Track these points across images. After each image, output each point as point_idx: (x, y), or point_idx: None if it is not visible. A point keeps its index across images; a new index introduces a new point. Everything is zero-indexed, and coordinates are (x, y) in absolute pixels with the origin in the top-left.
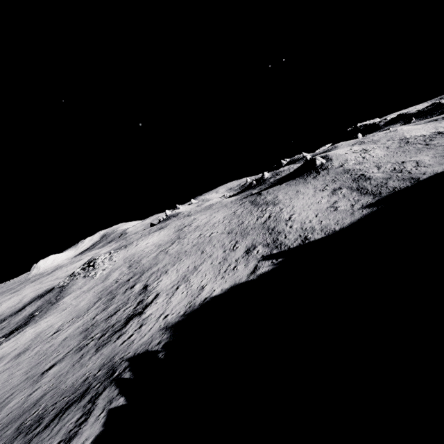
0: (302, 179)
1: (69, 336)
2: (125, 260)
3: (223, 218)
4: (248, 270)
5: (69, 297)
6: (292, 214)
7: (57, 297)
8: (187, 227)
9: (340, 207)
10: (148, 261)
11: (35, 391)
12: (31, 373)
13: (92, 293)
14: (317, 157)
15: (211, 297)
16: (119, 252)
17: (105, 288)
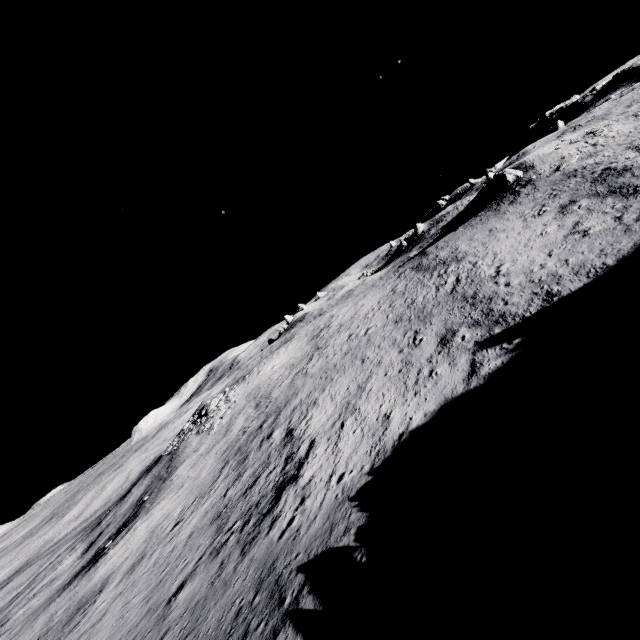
0: (491, 211)
1: (195, 530)
2: (247, 398)
3: (378, 304)
4: (460, 371)
5: (183, 466)
6: (499, 265)
7: (169, 470)
8: (325, 331)
9: (592, 229)
10: (282, 392)
11: (164, 638)
12: (153, 601)
13: (214, 456)
14: (507, 170)
15: (410, 431)
16: (237, 388)
17: (229, 444)
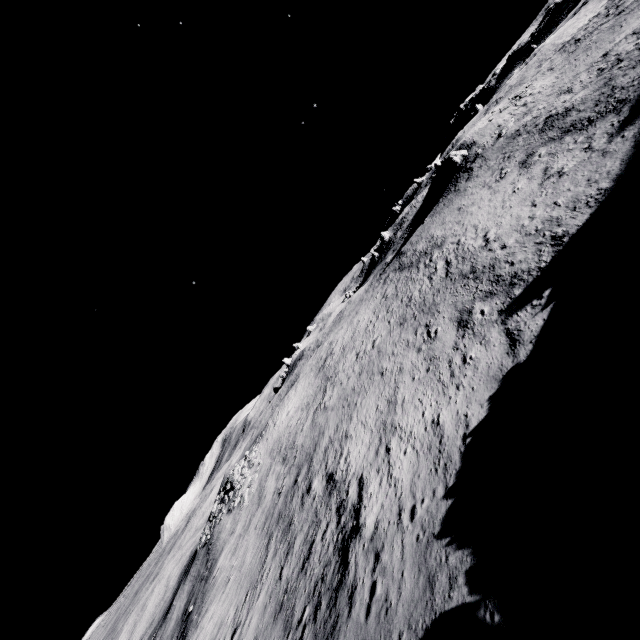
0: (451, 193)
1: (258, 635)
2: (271, 455)
3: (374, 314)
4: (498, 346)
5: (223, 556)
6: (485, 234)
7: (208, 565)
8: (330, 359)
9: (566, 167)
10: (306, 436)
11: None
12: None
13: (254, 533)
14: (451, 153)
15: (472, 429)
16: (257, 449)
17: (267, 514)
